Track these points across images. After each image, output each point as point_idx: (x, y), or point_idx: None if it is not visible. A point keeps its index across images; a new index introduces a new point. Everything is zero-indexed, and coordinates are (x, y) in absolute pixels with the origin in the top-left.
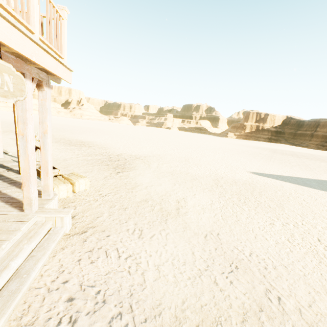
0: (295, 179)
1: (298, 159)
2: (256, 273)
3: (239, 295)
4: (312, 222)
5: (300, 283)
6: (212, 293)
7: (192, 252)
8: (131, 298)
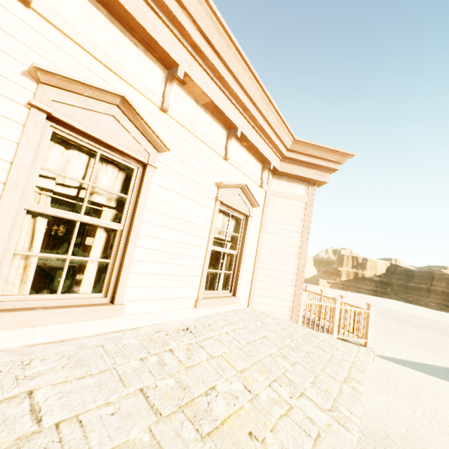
0: (422, 365)
1: (418, 331)
2: (414, 440)
3: (409, 448)
4: (443, 413)
5: (439, 448)
6: (396, 446)
7: (373, 426)
8: (361, 443)
